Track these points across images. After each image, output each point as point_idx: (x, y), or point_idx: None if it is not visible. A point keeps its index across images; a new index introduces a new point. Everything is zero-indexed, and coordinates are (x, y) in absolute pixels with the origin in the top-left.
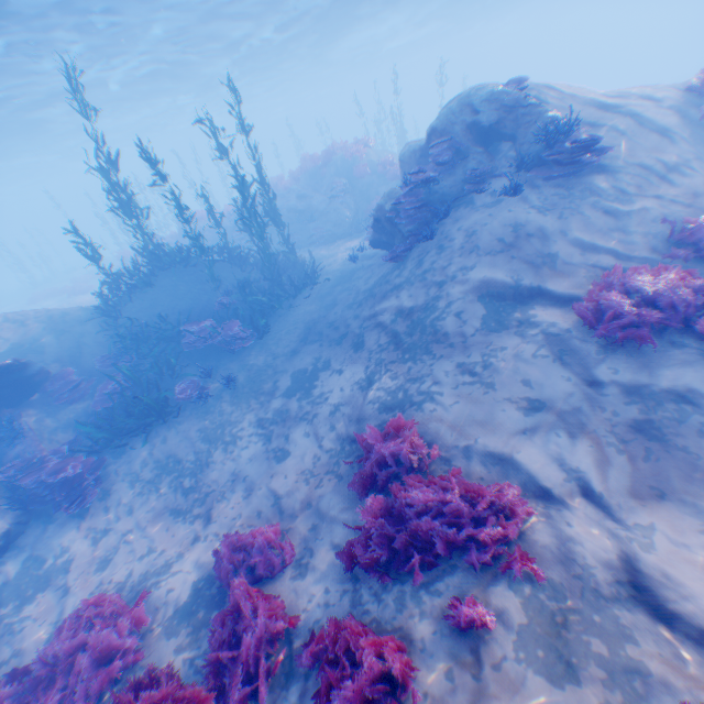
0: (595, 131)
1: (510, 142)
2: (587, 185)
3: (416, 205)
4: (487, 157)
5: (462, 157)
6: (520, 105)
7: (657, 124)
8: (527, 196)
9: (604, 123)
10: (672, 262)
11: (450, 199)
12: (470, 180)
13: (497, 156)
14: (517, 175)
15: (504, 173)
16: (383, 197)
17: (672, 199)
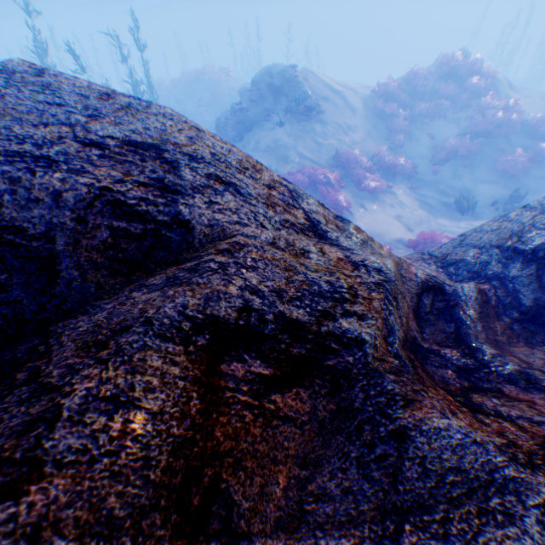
0: (325, 102)
1: (286, 98)
2: (313, 128)
3: (235, 121)
4: (275, 103)
5: (263, 100)
6: (292, 79)
7: (352, 105)
8: (286, 128)
9: (330, 99)
10: (332, 169)
11: (252, 122)
12: (264, 114)
13: (279, 104)
14: (282, 116)
15: (277, 114)
16: (221, 113)
17: (344, 142)
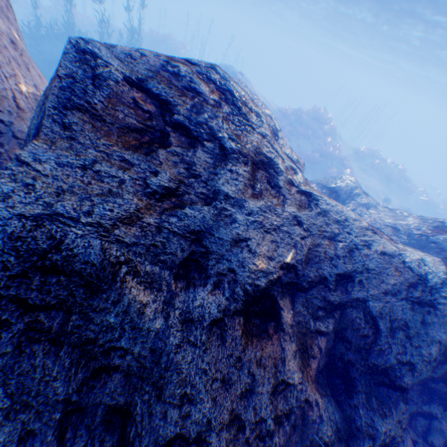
0: None
1: None
2: None
3: None
4: None
5: None
6: None
7: None
8: None
9: None
10: None
11: None
12: None
13: None
14: None
15: None
16: None
17: None
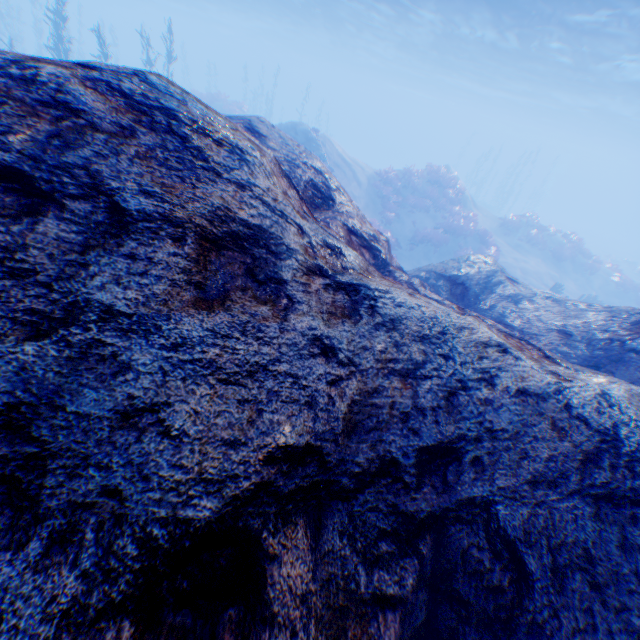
0: (338, 170)
1: None
2: None
3: None
4: None
5: None
6: (314, 142)
7: (358, 179)
8: None
9: (342, 168)
10: None
11: None
12: None
13: None
14: None
15: None
16: None
17: None
